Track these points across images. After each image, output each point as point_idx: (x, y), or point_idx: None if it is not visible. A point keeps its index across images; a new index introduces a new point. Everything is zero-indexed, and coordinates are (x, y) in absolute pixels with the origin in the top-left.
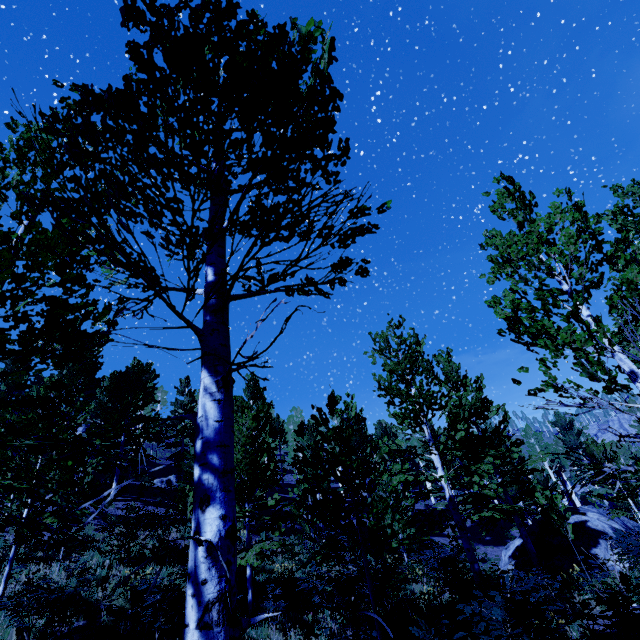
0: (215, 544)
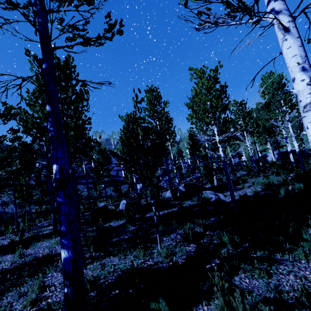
0: None
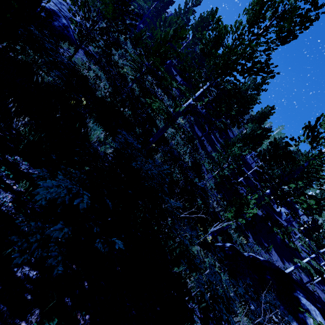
0: None
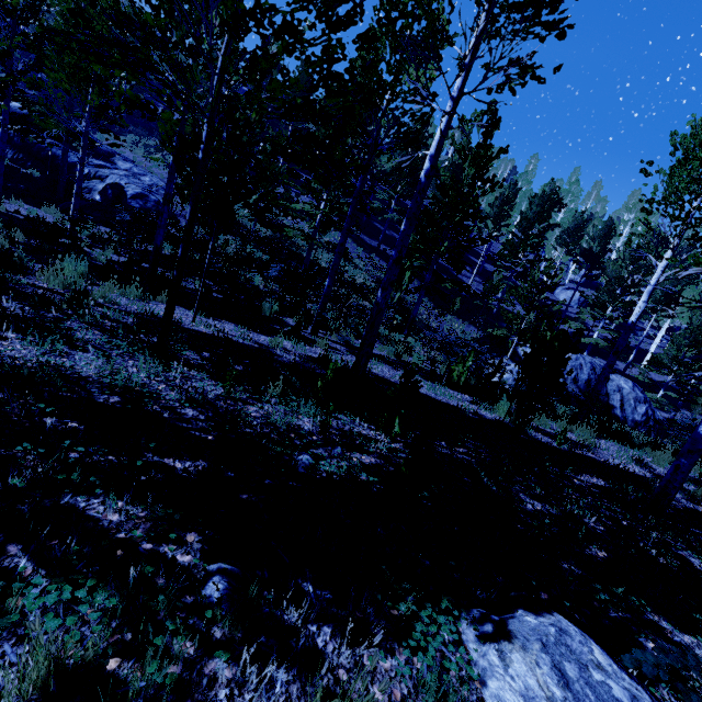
0: (2, 119)
